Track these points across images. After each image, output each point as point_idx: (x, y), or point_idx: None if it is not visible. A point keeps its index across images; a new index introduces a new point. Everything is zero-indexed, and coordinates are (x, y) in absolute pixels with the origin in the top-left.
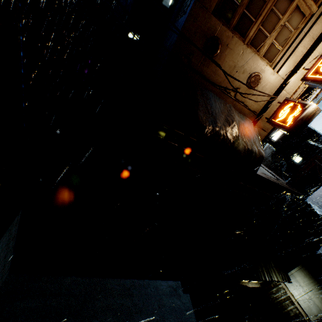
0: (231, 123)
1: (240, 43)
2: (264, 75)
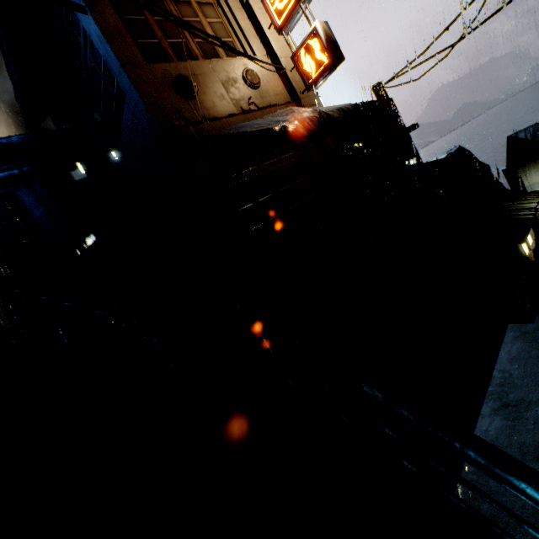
0: (292, 111)
1: (200, 63)
2: (251, 67)
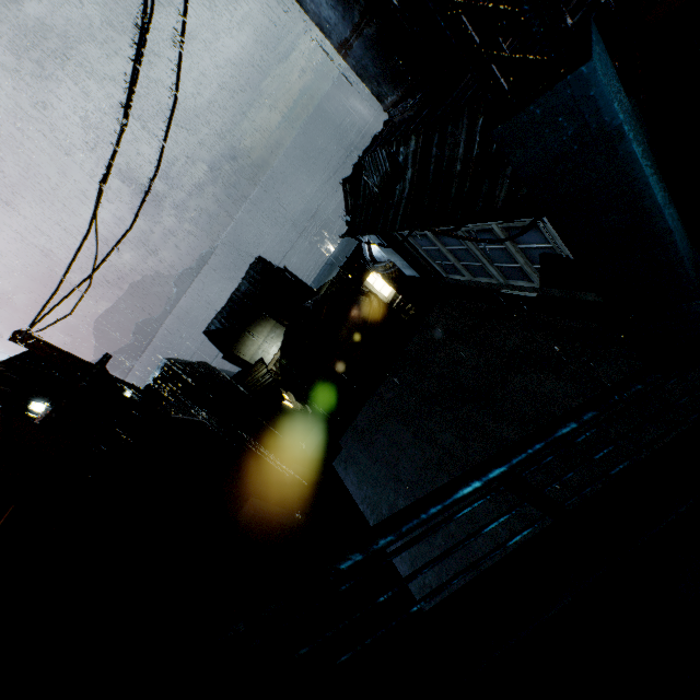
0: None
1: None
2: None
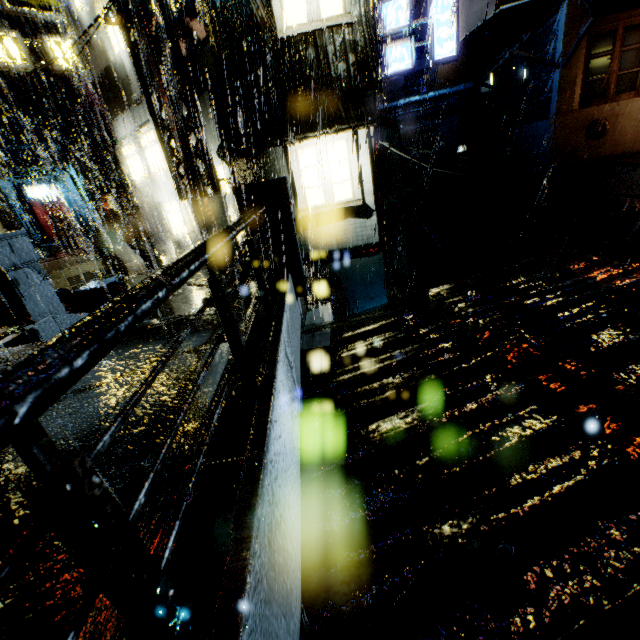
0: None
1: (632, 101)
2: None
